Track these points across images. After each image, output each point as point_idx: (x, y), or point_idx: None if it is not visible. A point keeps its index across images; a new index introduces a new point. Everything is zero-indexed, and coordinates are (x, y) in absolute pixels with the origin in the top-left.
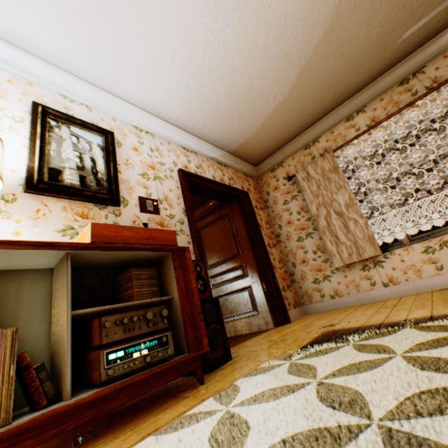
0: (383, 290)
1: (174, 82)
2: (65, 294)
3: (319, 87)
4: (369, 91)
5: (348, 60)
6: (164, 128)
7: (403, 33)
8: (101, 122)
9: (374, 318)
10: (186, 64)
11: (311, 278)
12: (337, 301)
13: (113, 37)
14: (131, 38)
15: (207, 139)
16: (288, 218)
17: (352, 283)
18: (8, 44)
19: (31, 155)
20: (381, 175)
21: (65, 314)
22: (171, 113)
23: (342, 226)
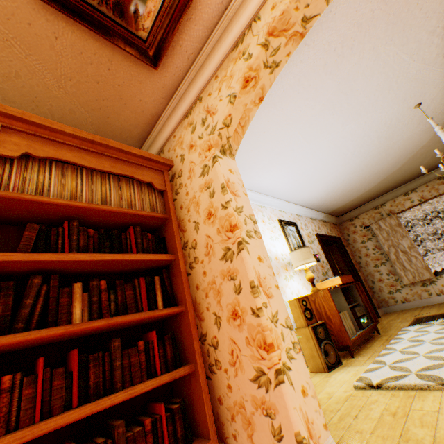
0: (436, 298)
1: (319, 194)
2: (343, 301)
3: (389, 183)
4: (418, 180)
5: (408, 172)
6: (304, 210)
7: (439, 160)
8: (289, 218)
9: (439, 311)
10: (329, 188)
11: (386, 290)
12: (406, 304)
13: (306, 187)
14: (313, 186)
15: (319, 210)
16: (366, 252)
17: (415, 293)
18: (268, 196)
19: (289, 245)
20: (429, 230)
21: (346, 307)
22: (310, 203)
23: (406, 259)
